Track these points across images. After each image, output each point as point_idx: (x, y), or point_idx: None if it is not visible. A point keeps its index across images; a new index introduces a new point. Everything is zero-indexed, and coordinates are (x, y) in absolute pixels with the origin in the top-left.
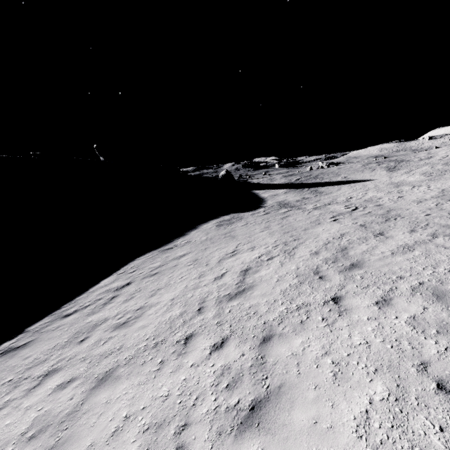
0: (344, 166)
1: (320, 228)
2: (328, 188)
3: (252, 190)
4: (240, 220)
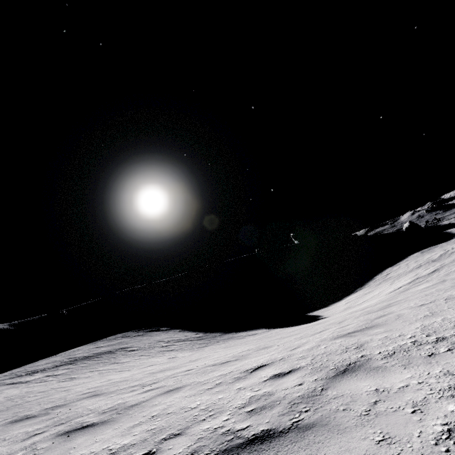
0: None
1: None
2: None
3: (444, 231)
4: (436, 247)
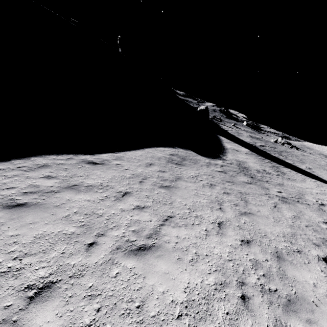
0: (307, 155)
1: (309, 276)
2: (291, 171)
3: (218, 135)
4: (193, 165)
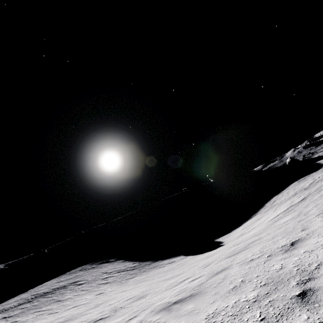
0: None
1: None
2: None
3: (315, 162)
4: (309, 176)
